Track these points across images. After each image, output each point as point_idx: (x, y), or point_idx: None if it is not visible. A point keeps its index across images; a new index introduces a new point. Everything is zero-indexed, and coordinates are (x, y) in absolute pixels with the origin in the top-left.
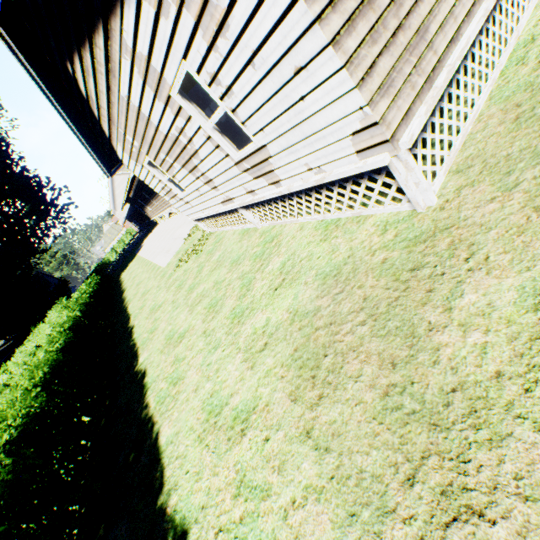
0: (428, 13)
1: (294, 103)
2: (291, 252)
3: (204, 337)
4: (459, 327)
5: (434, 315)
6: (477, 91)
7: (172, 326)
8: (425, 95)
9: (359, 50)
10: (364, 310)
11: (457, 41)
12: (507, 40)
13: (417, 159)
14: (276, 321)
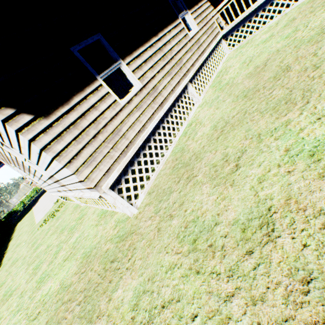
0: (120, 123)
1: (48, 164)
2: (83, 230)
3: (19, 298)
4: (107, 317)
5: (104, 304)
6: (165, 148)
7: (12, 281)
8: (122, 159)
9: (67, 148)
10: (85, 291)
11: (144, 131)
12: (182, 123)
13: (143, 178)
14: (52, 290)
